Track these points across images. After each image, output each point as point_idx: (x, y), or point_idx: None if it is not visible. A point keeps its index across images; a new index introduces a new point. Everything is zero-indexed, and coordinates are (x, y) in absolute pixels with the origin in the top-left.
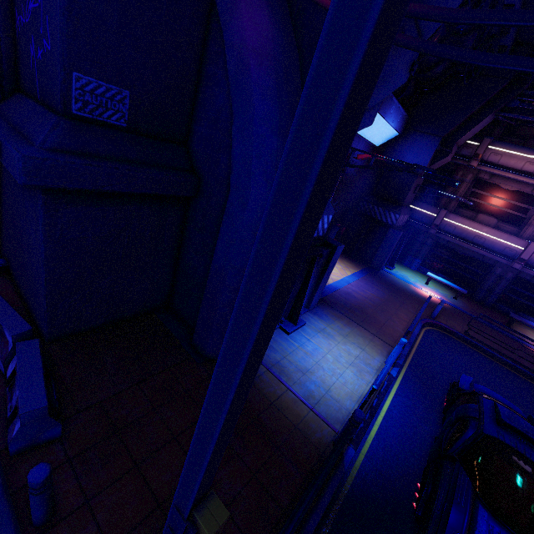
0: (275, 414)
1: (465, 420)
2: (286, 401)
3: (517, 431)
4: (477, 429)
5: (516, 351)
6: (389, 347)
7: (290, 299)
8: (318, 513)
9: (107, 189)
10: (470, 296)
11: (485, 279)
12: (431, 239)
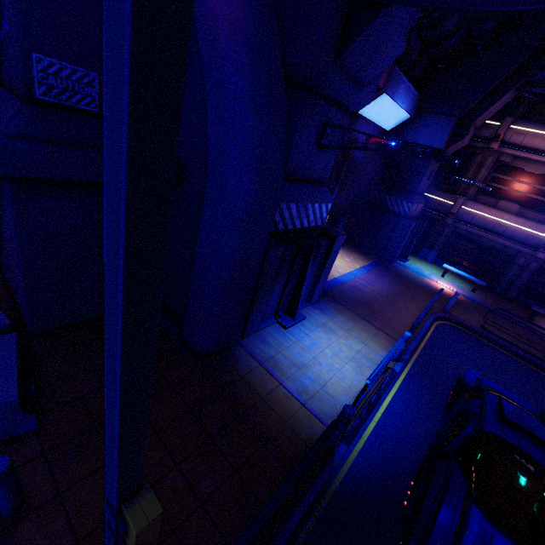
0: (264, 409)
1: (465, 416)
2: (277, 397)
3: (522, 429)
4: (477, 426)
5: (536, 346)
6: (394, 342)
7: (287, 292)
8: (301, 510)
9: (78, 178)
10: (490, 289)
11: (506, 270)
12: (448, 228)
